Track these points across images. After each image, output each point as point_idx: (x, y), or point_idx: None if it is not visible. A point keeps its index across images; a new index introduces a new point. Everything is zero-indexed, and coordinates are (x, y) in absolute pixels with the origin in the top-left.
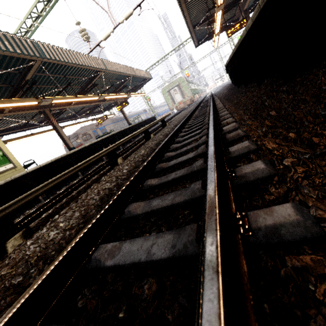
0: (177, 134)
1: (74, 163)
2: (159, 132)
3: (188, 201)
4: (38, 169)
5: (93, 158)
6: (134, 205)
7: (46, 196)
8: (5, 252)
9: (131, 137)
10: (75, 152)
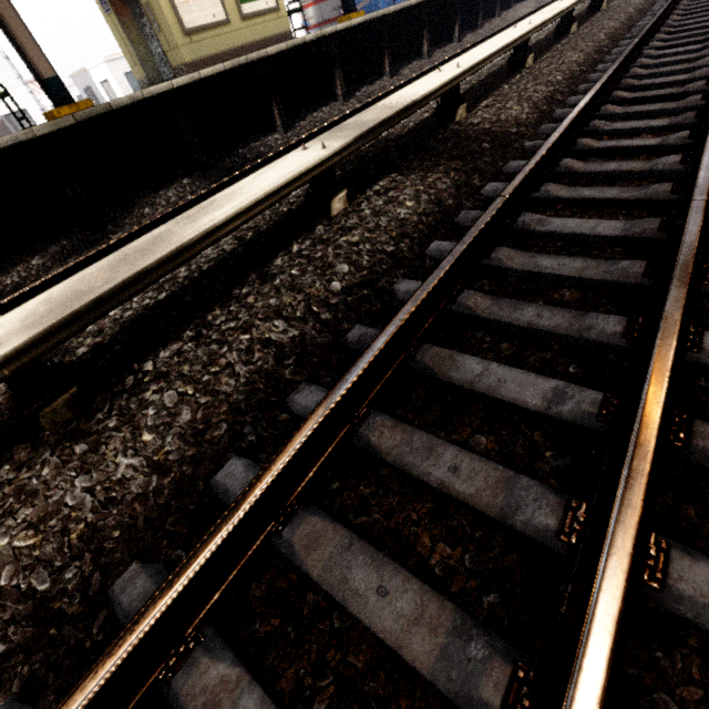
0: (647, 42)
1: (386, 40)
2: (584, 22)
3: (679, 110)
4: (344, 30)
5: (519, 39)
6: (610, 107)
7: (345, 92)
8: (454, 118)
9: (556, 18)
10: (392, 12)
